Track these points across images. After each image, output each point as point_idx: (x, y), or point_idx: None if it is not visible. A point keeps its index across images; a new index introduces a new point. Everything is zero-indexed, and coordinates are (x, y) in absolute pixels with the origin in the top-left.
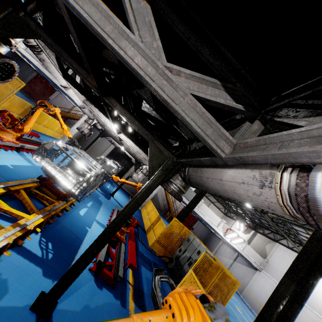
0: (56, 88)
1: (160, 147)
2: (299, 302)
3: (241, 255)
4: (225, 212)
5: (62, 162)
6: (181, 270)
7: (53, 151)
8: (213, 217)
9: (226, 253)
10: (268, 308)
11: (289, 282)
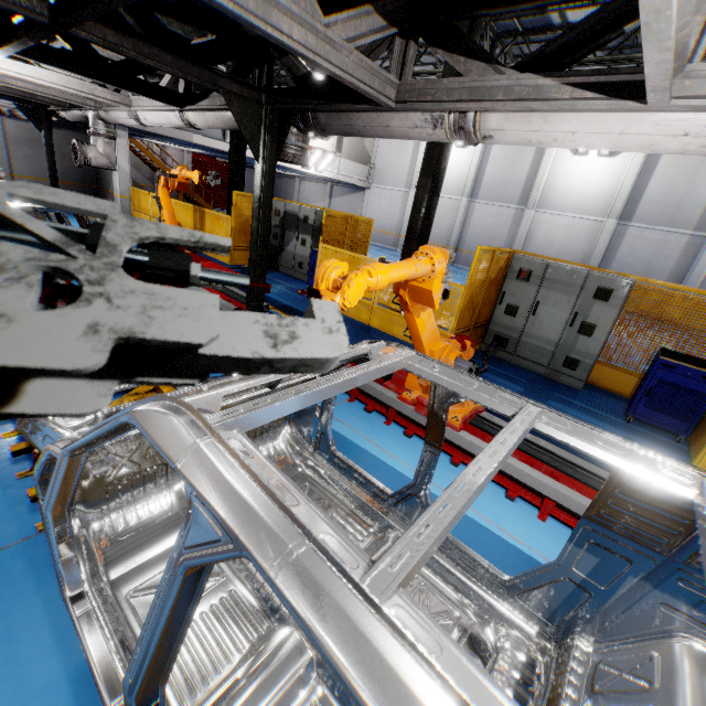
0: None
1: (232, 88)
2: (436, 195)
3: (337, 183)
4: None
5: None
6: (296, 258)
7: None
8: None
9: (313, 195)
10: (413, 221)
11: (425, 180)
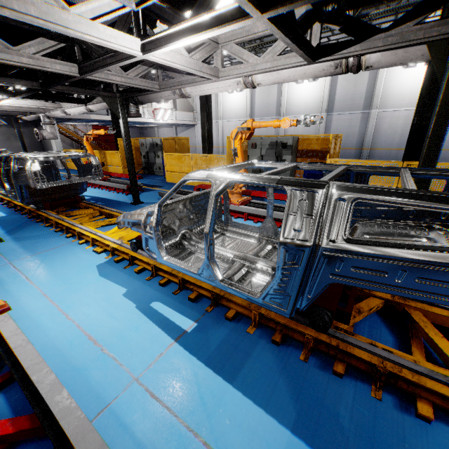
0: None
1: (104, 94)
2: (210, 118)
3: (178, 125)
4: None
5: None
6: (157, 165)
7: None
8: None
9: (167, 135)
10: (203, 133)
11: (203, 113)
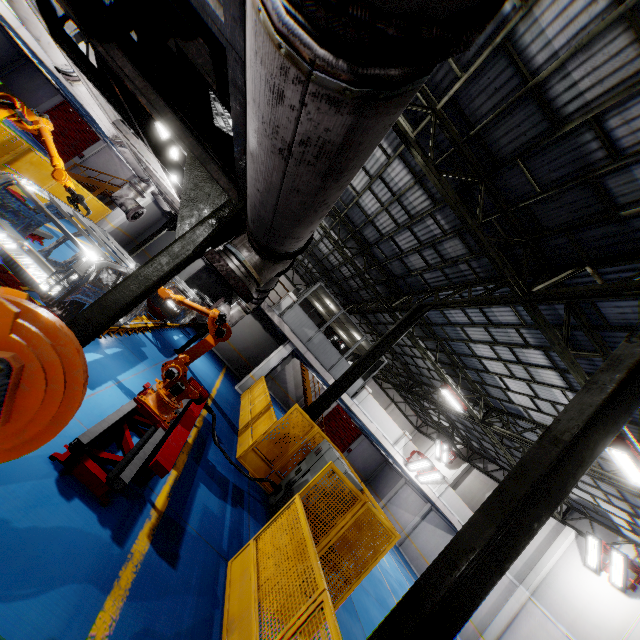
0: (99, 135)
1: (220, 179)
2: (497, 563)
3: (437, 510)
4: (417, 424)
5: (54, 247)
6: None
7: (19, 205)
8: (387, 424)
9: (408, 503)
10: (433, 573)
11: (484, 521)
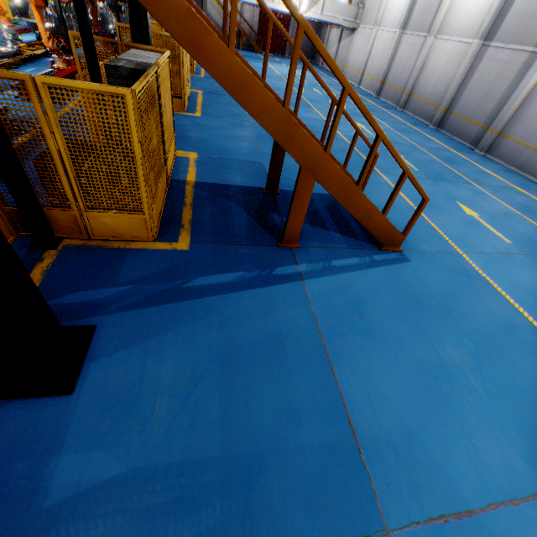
0: None
1: None
2: None
3: (344, 27)
4: None
5: None
6: None
7: (21, 11)
8: None
9: (333, 41)
10: None
11: None
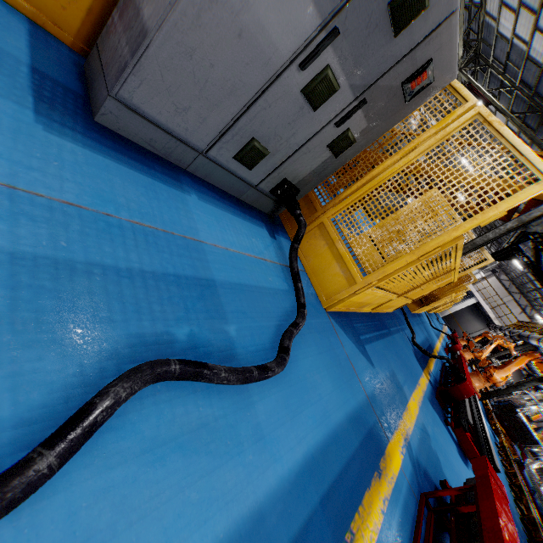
0: None
1: None
2: None
3: None
4: None
5: None
6: None
7: None
8: None
9: None
10: None
11: None
